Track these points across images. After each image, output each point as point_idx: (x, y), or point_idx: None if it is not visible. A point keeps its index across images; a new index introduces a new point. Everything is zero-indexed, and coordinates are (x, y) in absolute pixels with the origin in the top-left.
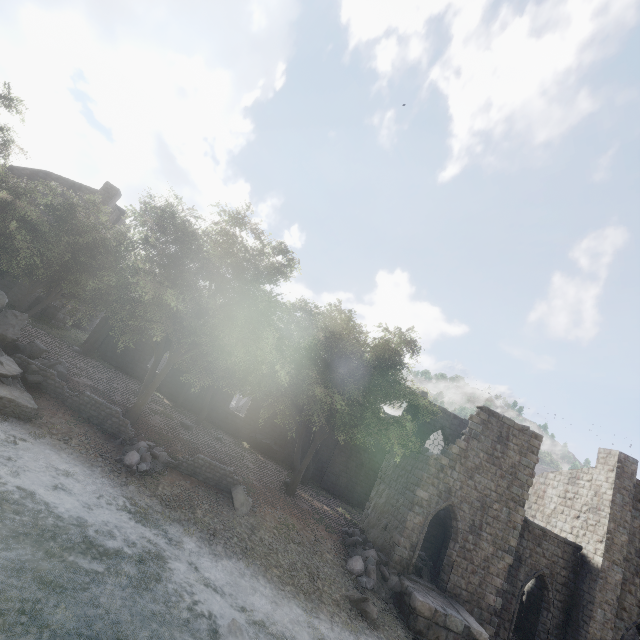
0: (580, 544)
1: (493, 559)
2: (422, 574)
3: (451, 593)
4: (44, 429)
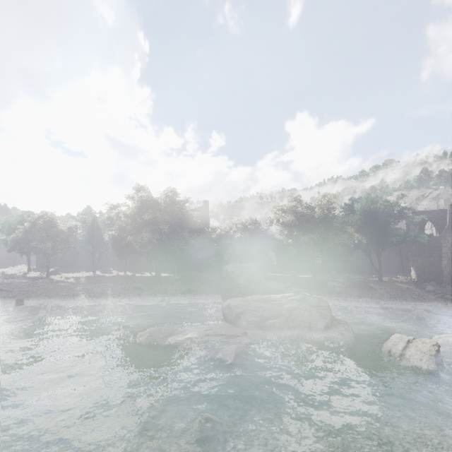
0: None
1: None
2: None
3: None
4: (311, 294)
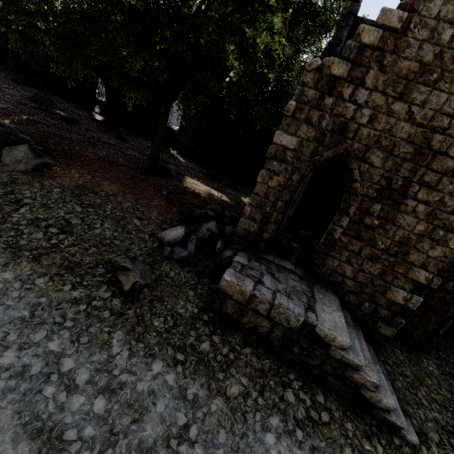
0: None
1: (420, 242)
2: (290, 255)
3: (325, 280)
4: None
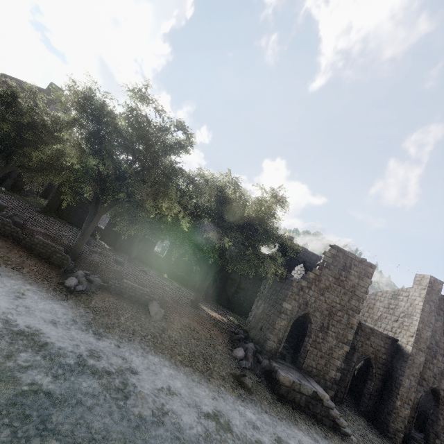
0: (397, 338)
1: (335, 348)
2: (286, 358)
3: (305, 370)
4: (1, 261)
